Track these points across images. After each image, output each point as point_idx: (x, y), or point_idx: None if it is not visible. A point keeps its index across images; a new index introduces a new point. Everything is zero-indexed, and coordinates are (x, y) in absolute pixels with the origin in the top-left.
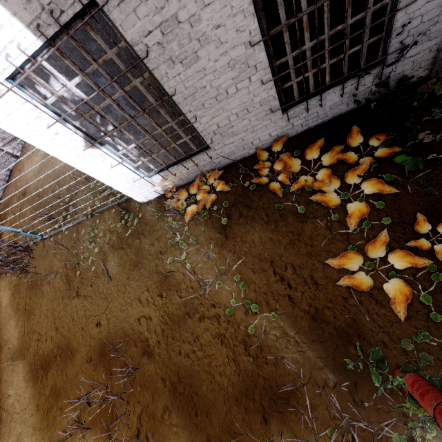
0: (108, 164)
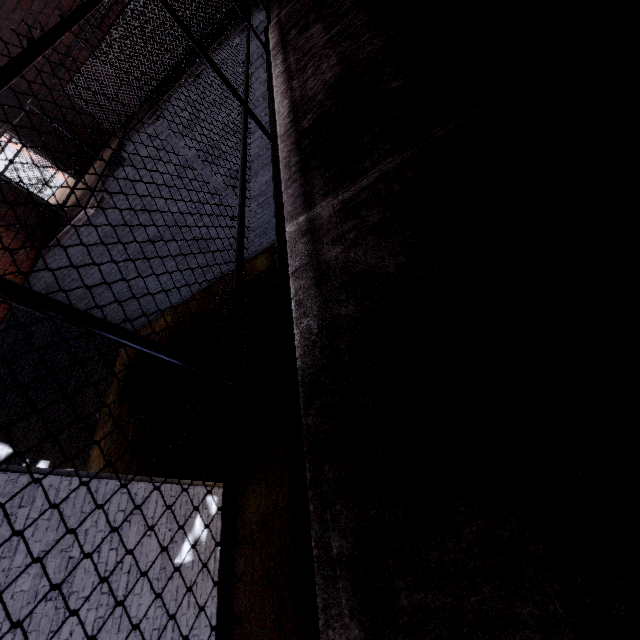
0: None
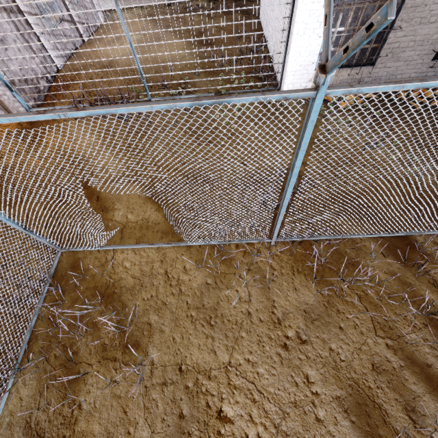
0: (314, 35)
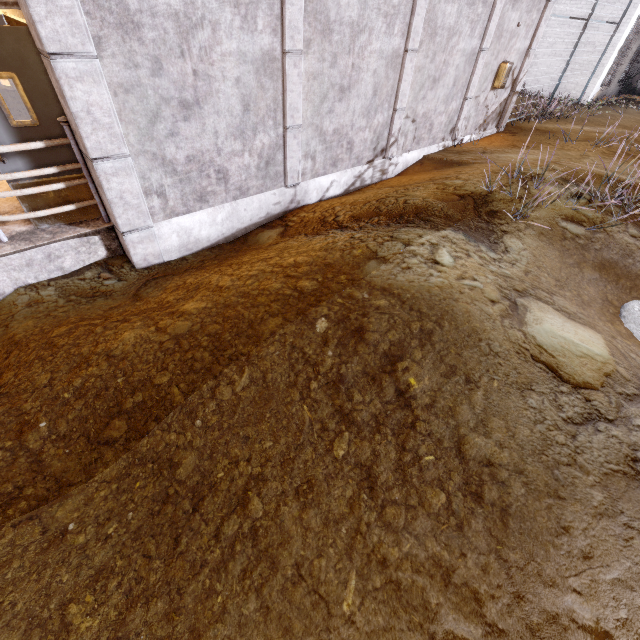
0: (609, 65)
